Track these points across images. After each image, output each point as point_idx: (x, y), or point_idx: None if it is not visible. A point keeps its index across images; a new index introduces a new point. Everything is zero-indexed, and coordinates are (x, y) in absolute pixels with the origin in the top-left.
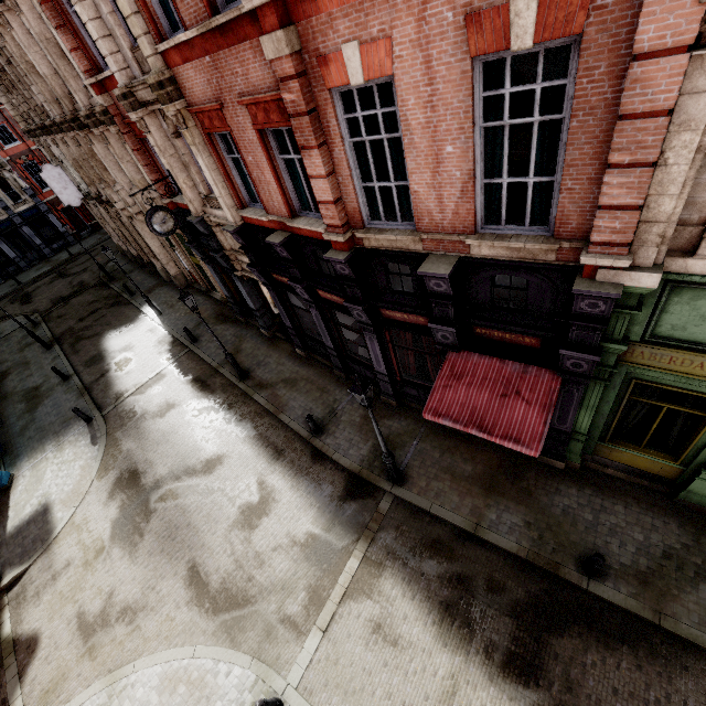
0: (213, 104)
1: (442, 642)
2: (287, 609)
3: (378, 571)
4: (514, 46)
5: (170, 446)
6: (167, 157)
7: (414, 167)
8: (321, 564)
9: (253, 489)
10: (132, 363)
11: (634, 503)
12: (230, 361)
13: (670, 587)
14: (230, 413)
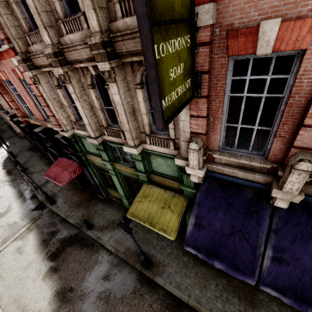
0: None
1: (36, 251)
2: None
3: (30, 232)
4: (21, 78)
5: None
6: None
7: (26, 101)
8: (13, 230)
9: (5, 208)
10: None
11: (115, 208)
12: None
13: (107, 230)
14: (13, 182)
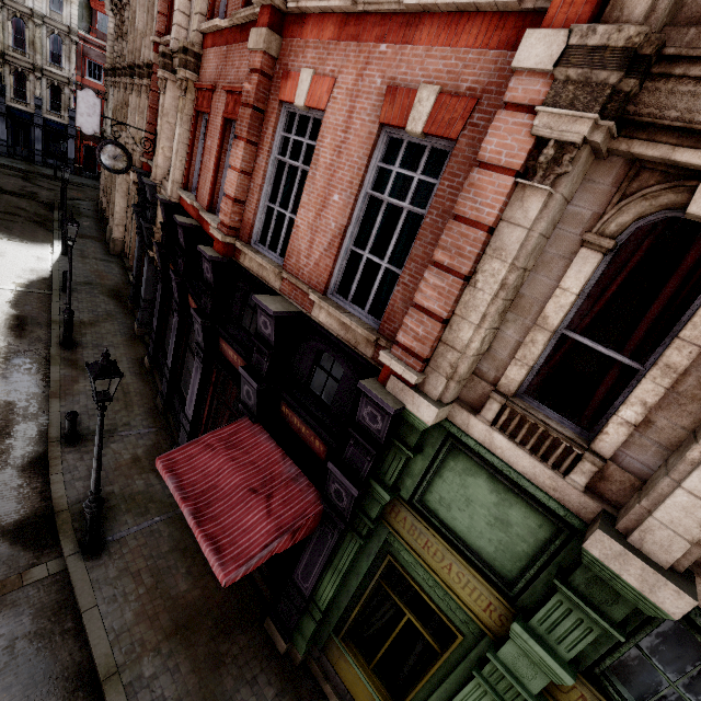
0: (209, 83)
1: None
2: None
3: None
4: (409, 127)
5: None
6: (164, 120)
7: (306, 201)
8: None
9: None
10: None
11: None
12: (65, 317)
13: None
14: (8, 364)
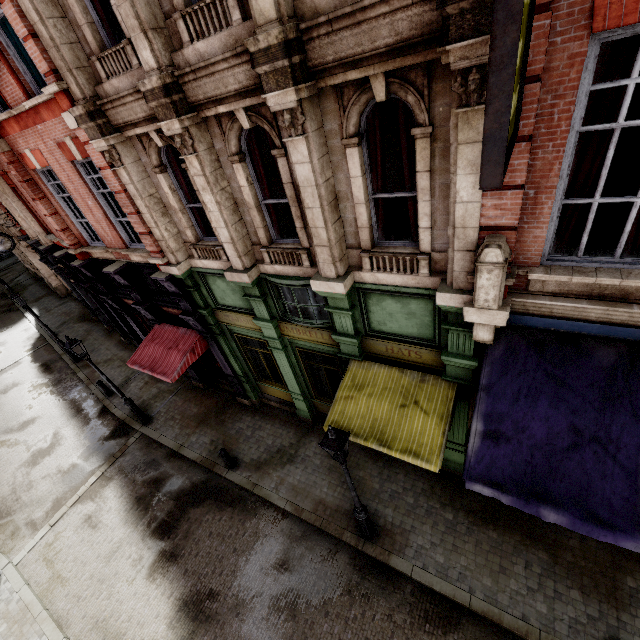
0: (0, 171)
1: (125, 521)
2: (34, 515)
3: (107, 483)
4: (78, 159)
5: (1, 414)
6: (3, 200)
7: (84, 211)
8: (71, 483)
9: (48, 438)
10: (0, 355)
11: (278, 422)
12: (61, 346)
13: (270, 469)
14: (57, 387)
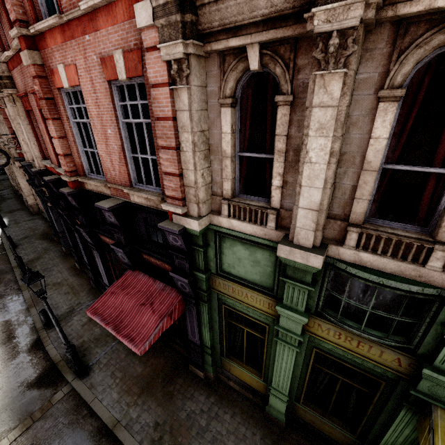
0: (22, 92)
1: None
2: None
3: None
4: (120, 77)
5: None
6: (14, 123)
7: (98, 140)
8: None
9: None
10: None
11: (239, 413)
12: (17, 261)
13: None
14: None
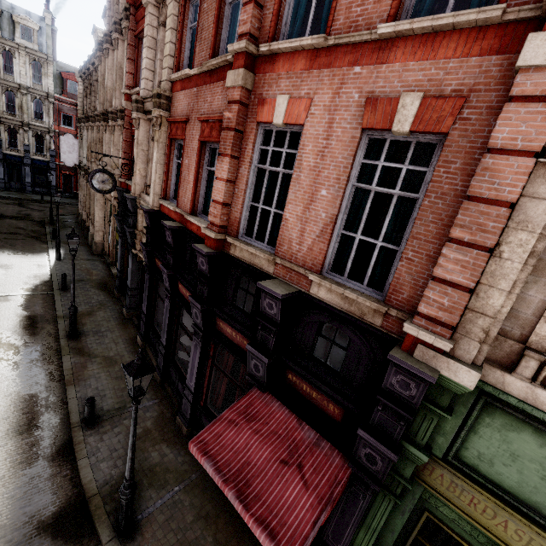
0: (183, 117)
1: None
2: None
3: None
4: (395, 128)
5: None
6: (139, 148)
7: (293, 198)
8: None
9: None
10: None
11: None
12: (70, 313)
13: None
14: (26, 360)
